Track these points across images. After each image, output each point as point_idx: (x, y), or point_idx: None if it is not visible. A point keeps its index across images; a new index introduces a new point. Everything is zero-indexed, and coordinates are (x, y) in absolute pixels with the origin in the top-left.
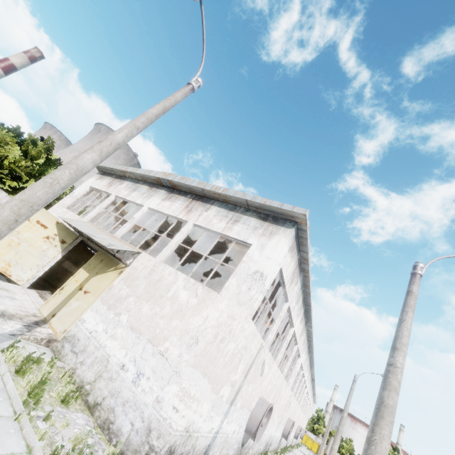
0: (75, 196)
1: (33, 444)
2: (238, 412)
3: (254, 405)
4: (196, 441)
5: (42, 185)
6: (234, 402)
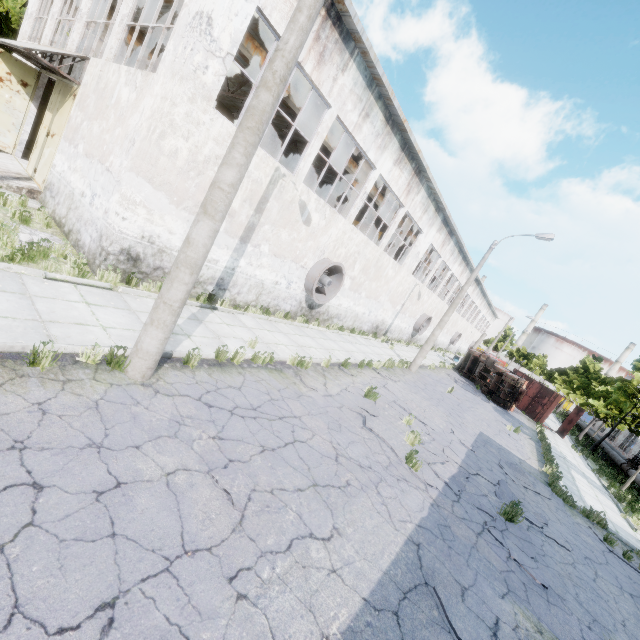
0: (29, 15)
1: None
2: (271, 260)
3: (311, 264)
4: None
5: None
6: (251, 241)
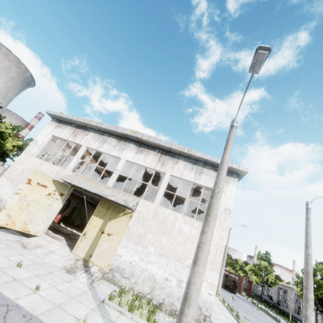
0: (40, 145)
1: None
2: None
3: None
4: None
5: (211, 236)
6: None
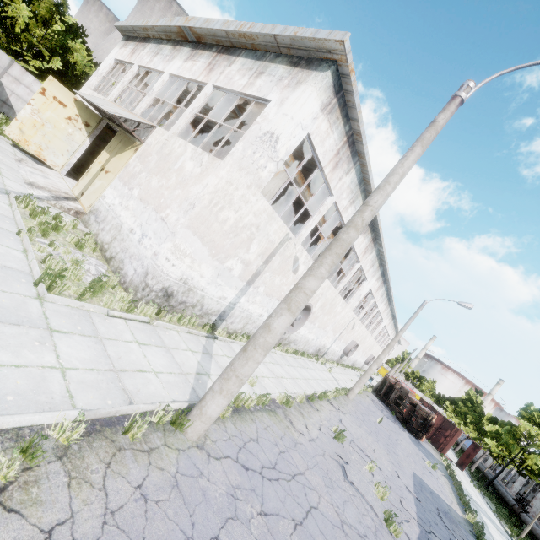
0: (99, 74)
1: (28, 248)
2: (263, 298)
3: None
4: (203, 299)
5: None
6: (254, 284)
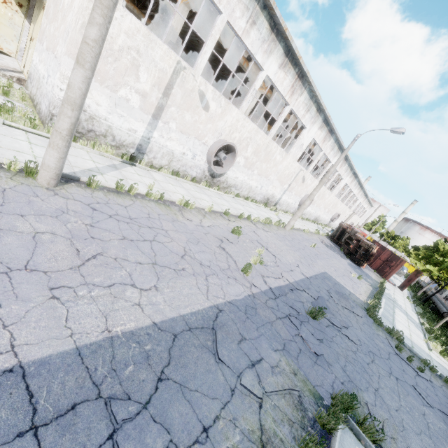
0: None
1: None
2: (178, 135)
3: (211, 142)
4: (111, 129)
5: None
6: (161, 119)
